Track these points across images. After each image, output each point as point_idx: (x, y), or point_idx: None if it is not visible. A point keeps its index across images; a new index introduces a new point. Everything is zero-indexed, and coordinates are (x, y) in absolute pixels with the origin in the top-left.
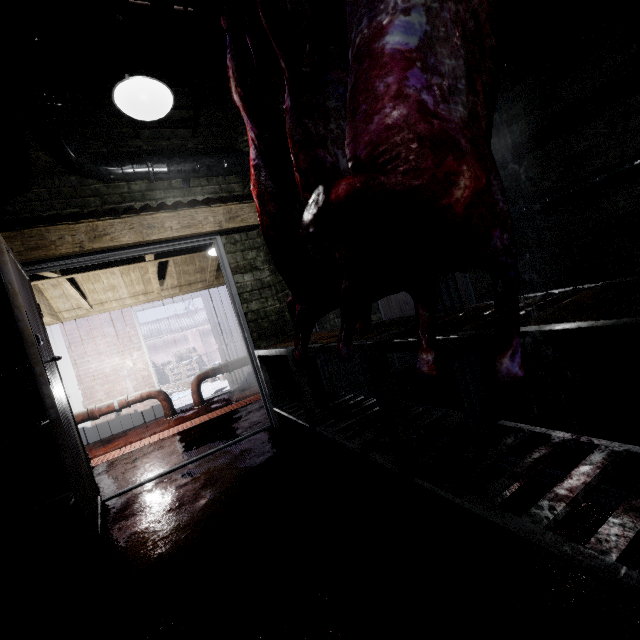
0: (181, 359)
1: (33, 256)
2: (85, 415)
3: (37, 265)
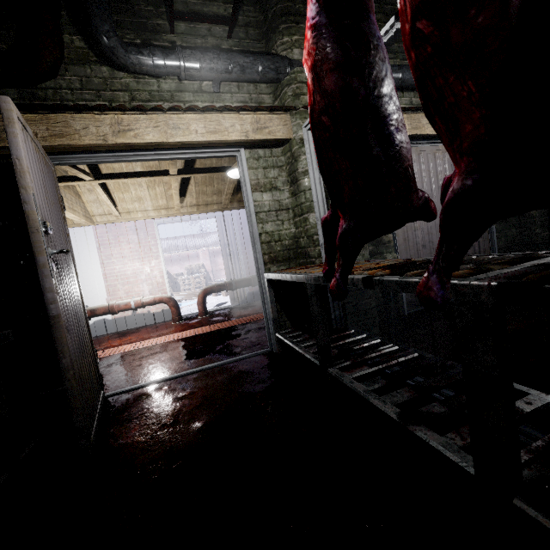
0: (191, 272)
1: (57, 143)
2: (106, 309)
3: (62, 156)
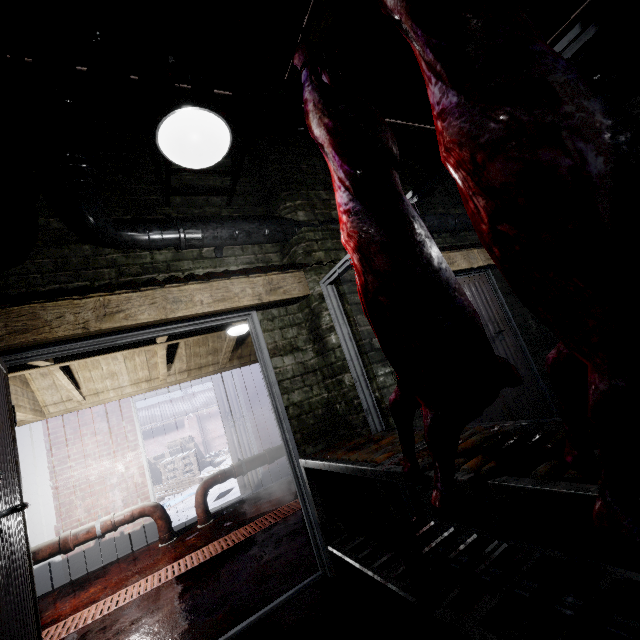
0: (176, 451)
1: (17, 341)
2: (55, 547)
3: (21, 353)
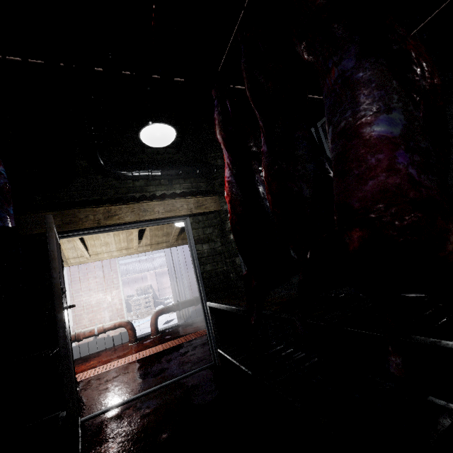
0: (141, 293)
1: (67, 228)
2: (73, 337)
3: (67, 233)
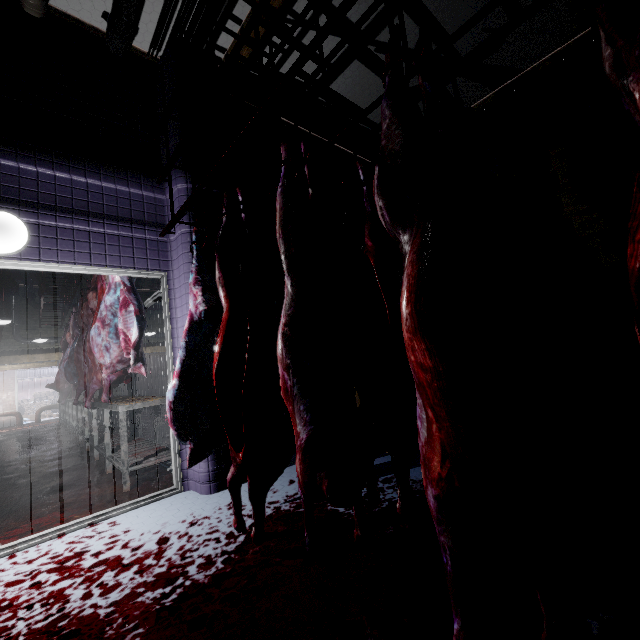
0: (40, 399)
1: None
2: None
3: None
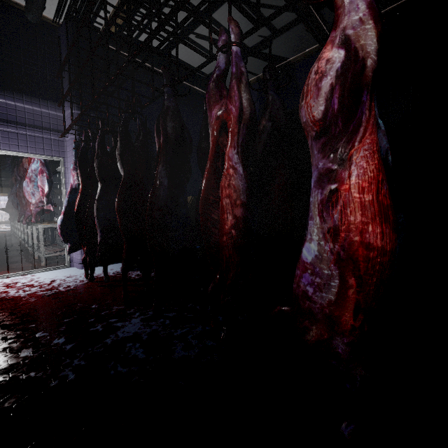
0: None
1: None
2: None
3: None
